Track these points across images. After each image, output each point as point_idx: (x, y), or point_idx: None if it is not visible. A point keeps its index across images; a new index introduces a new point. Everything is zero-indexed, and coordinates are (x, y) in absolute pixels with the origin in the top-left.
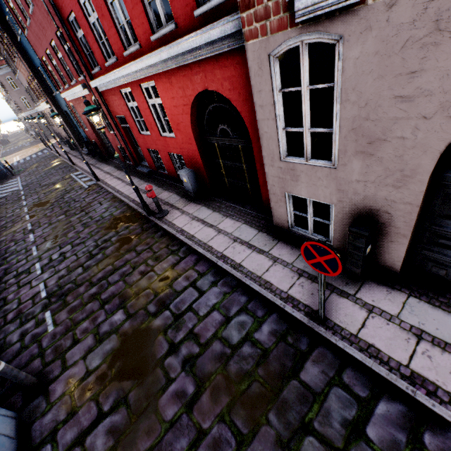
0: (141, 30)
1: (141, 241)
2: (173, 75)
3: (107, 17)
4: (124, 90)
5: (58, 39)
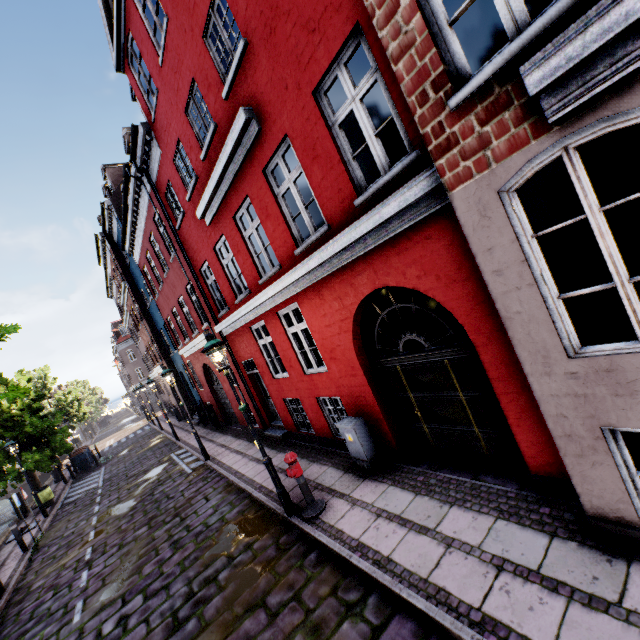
0: (283, 249)
1: (276, 578)
2: (325, 285)
3: (243, 252)
4: (255, 326)
5: (187, 292)
